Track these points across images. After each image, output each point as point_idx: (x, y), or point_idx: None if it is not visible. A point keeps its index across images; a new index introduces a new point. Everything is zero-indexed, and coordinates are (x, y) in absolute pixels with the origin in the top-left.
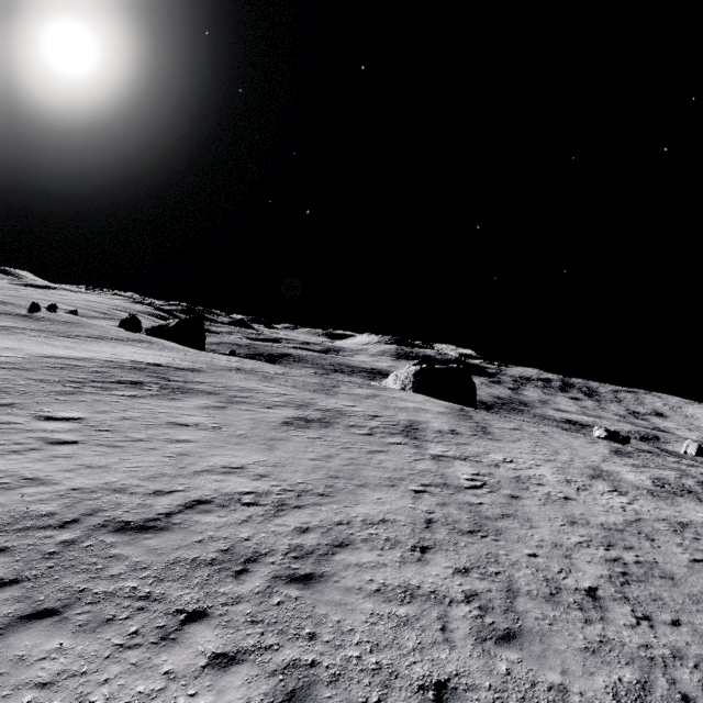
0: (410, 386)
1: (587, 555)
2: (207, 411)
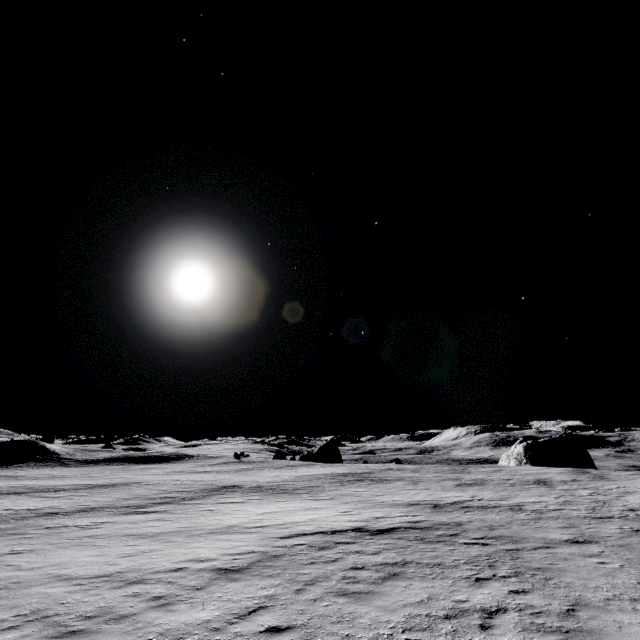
0: (524, 461)
1: None
2: (410, 485)
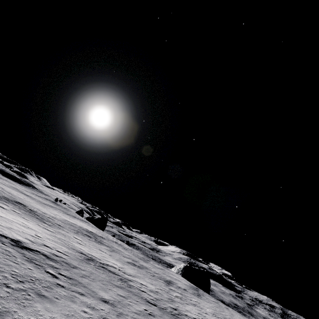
0: (180, 272)
1: (194, 315)
2: (107, 250)
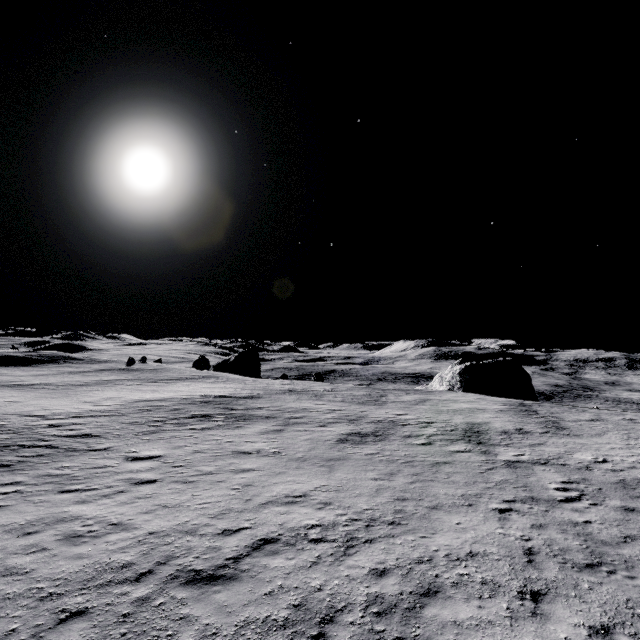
0: (457, 385)
1: None
2: (266, 436)
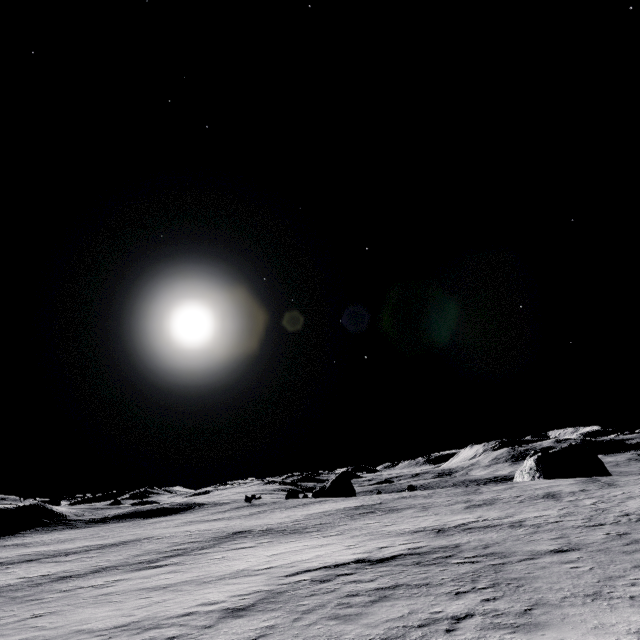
0: (537, 475)
1: None
2: (420, 512)
